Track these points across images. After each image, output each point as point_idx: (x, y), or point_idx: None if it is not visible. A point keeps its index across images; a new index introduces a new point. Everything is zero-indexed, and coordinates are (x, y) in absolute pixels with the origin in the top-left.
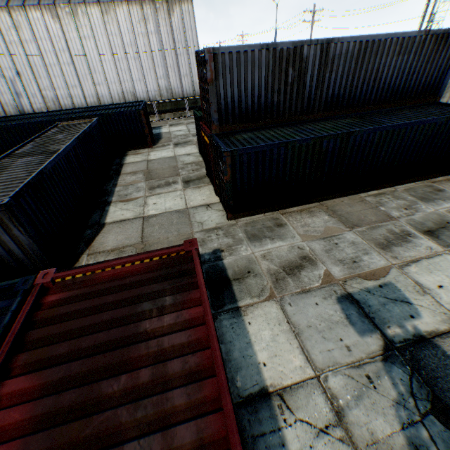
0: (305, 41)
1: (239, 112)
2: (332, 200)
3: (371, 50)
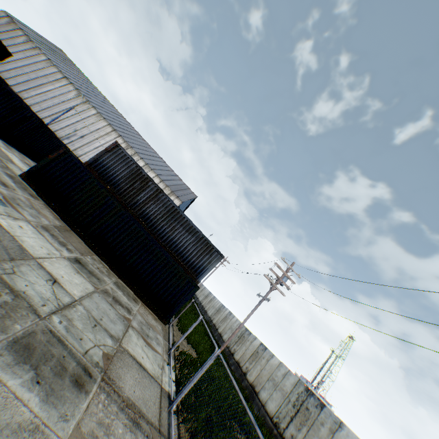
0: (153, 180)
1: (104, 171)
2: (81, 238)
3: (177, 215)
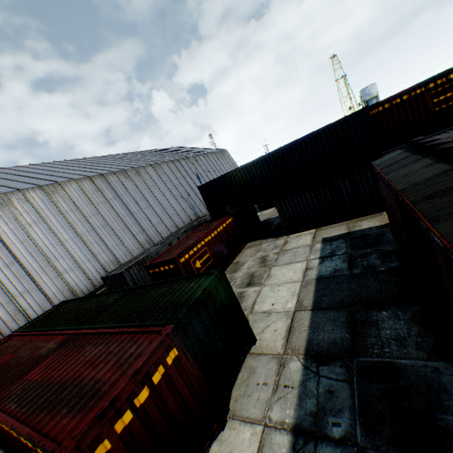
0: None
1: None
2: None
3: None
